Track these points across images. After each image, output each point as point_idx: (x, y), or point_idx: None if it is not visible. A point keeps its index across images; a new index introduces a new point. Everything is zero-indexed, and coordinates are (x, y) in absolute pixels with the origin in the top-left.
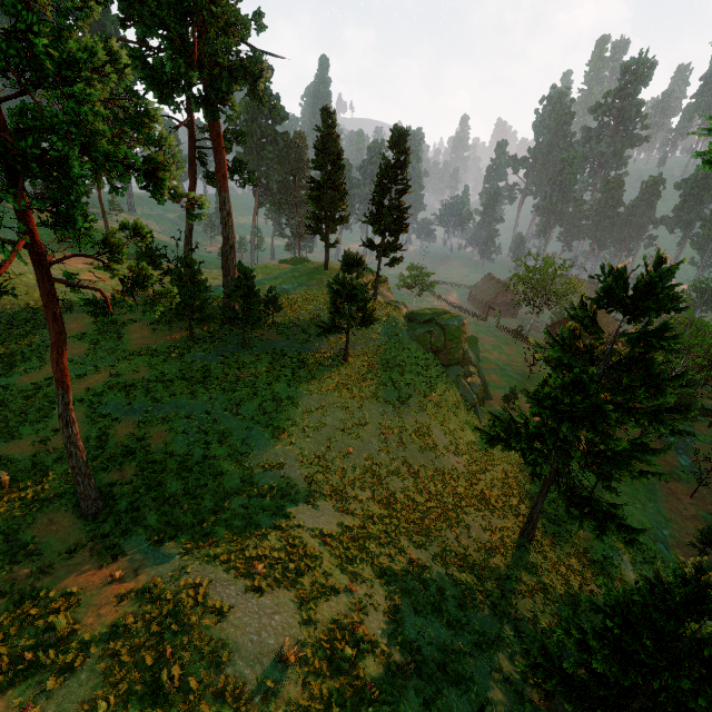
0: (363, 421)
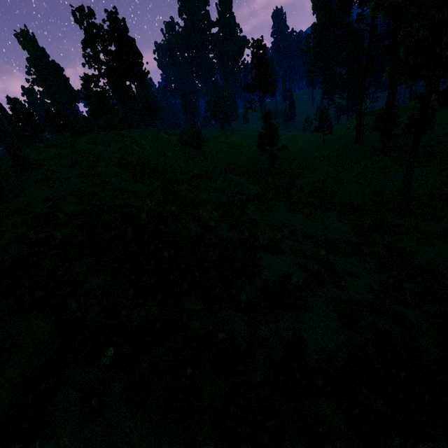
0: None
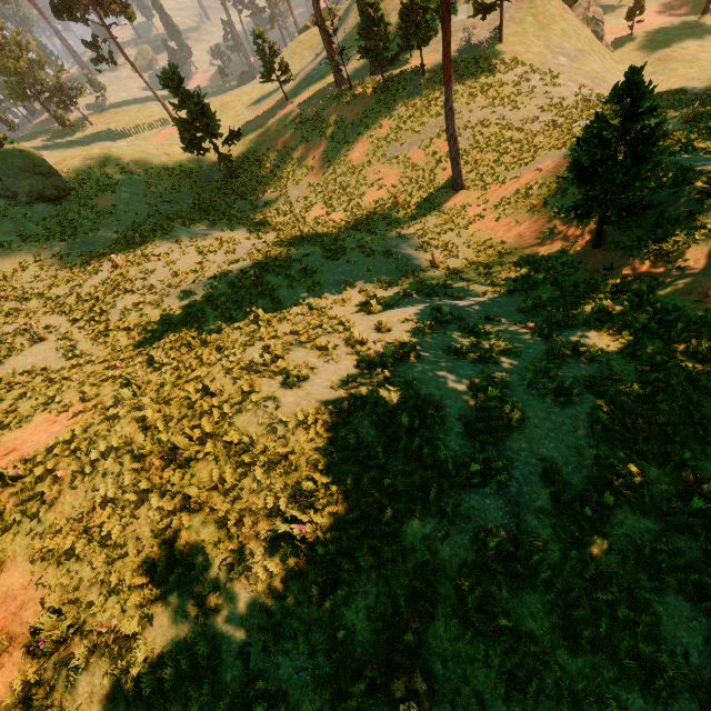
0: (554, 74)
